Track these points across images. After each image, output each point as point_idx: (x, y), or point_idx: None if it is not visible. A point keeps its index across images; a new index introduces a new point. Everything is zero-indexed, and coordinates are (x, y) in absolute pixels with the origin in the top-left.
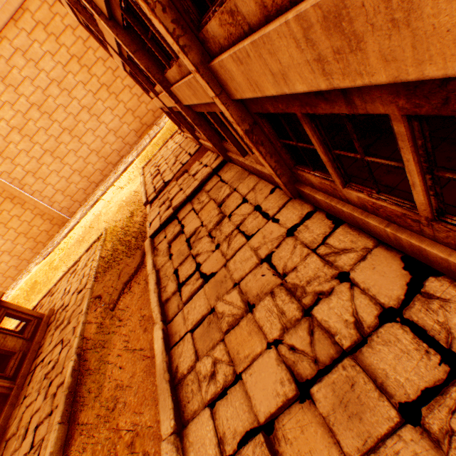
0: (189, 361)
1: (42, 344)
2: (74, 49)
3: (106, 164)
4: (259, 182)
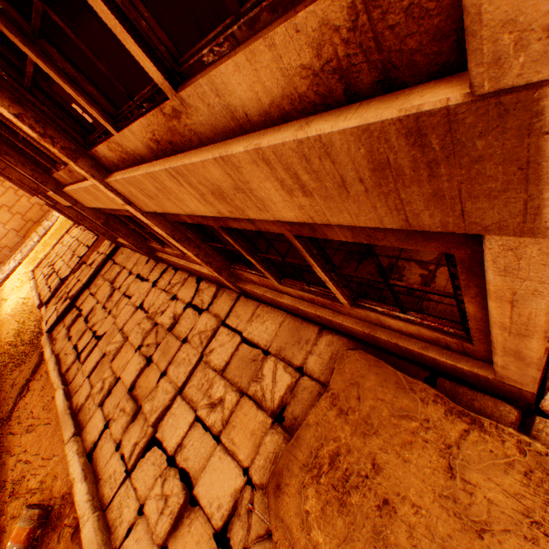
0: (87, 393)
1: None
2: None
3: None
4: (141, 257)
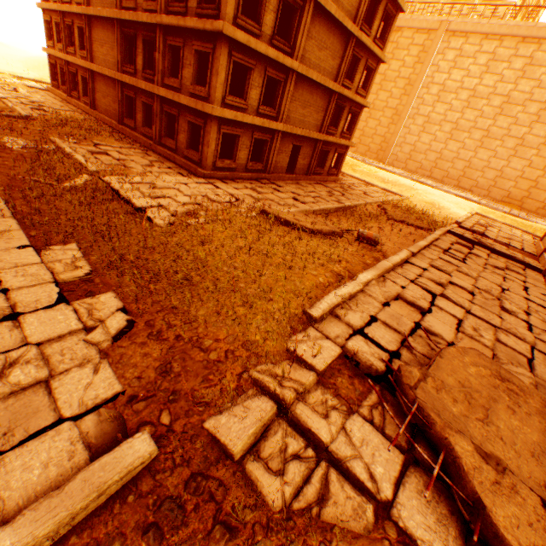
0: (431, 257)
1: (327, 182)
2: None
3: (455, 178)
4: (543, 289)
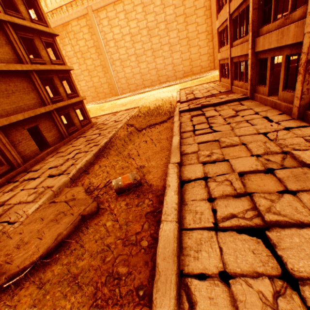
0: (193, 150)
1: (86, 132)
2: (187, 10)
3: (157, 80)
4: (272, 109)
